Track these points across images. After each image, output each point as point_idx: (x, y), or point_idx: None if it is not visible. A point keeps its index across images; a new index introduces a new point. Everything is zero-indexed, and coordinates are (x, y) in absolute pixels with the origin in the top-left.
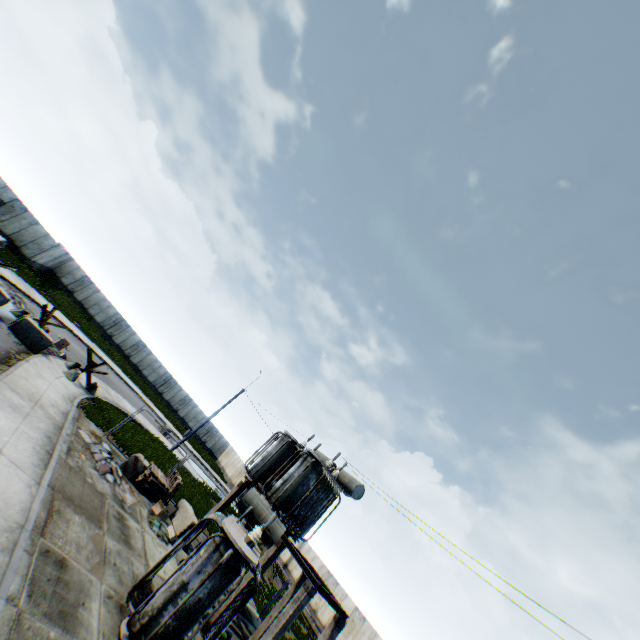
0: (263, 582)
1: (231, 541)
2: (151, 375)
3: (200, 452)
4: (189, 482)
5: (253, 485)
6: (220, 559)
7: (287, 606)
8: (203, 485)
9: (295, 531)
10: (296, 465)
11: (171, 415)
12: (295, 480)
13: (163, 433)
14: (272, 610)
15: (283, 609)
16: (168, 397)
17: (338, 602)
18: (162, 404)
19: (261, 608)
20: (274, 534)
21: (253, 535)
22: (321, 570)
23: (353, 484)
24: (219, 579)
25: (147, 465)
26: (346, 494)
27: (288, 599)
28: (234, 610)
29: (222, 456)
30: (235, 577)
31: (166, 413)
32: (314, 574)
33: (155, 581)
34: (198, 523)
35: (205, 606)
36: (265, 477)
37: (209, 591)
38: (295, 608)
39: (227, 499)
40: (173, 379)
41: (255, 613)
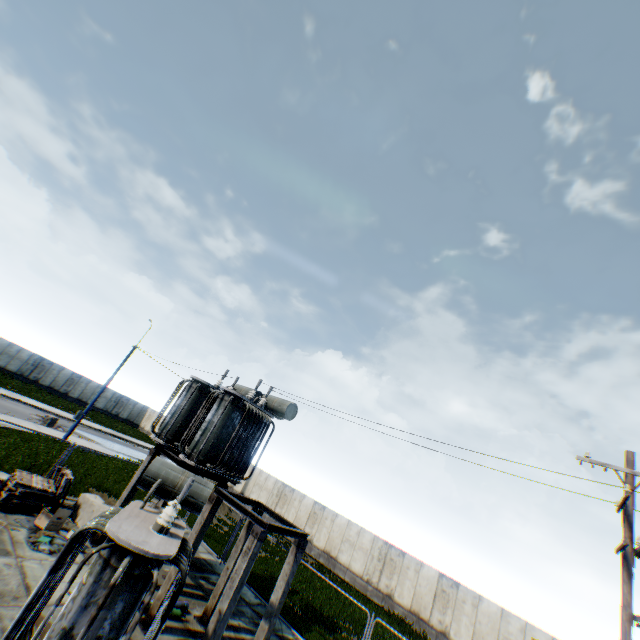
0: (220, 523)
1: (126, 547)
2: (11, 364)
3: (114, 427)
4: (98, 467)
5: (169, 447)
6: (112, 580)
7: (238, 563)
8: (121, 462)
9: (232, 476)
10: (213, 410)
11: (59, 401)
12: (216, 426)
13: (48, 425)
14: (228, 562)
15: (235, 567)
16: (48, 382)
17: (295, 526)
18: (41, 392)
19: (223, 550)
20: (200, 498)
21: (164, 519)
22: (276, 485)
23: (284, 406)
24: (123, 600)
25: (5, 478)
26: (279, 418)
27: (242, 544)
28: (161, 619)
29: (144, 421)
30: (149, 583)
31: (50, 401)
32: (264, 509)
33: (53, 616)
34: (69, 543)
35: (113, 639)
36: (181, 434)
37: (112, 621)
38: (248, 561)
39: (140, 474)
40: (46, 360)
41: (216, 560)
